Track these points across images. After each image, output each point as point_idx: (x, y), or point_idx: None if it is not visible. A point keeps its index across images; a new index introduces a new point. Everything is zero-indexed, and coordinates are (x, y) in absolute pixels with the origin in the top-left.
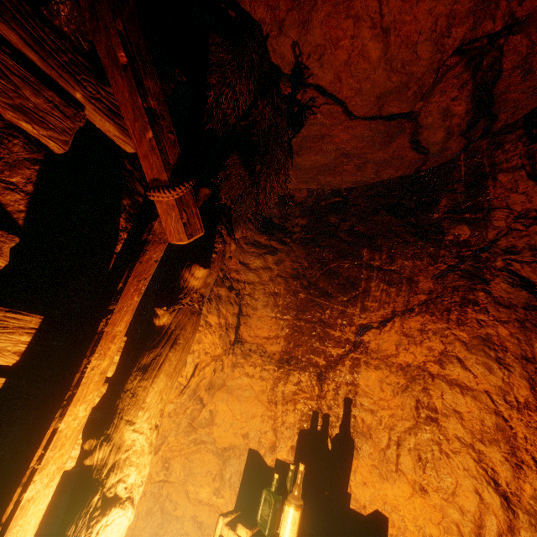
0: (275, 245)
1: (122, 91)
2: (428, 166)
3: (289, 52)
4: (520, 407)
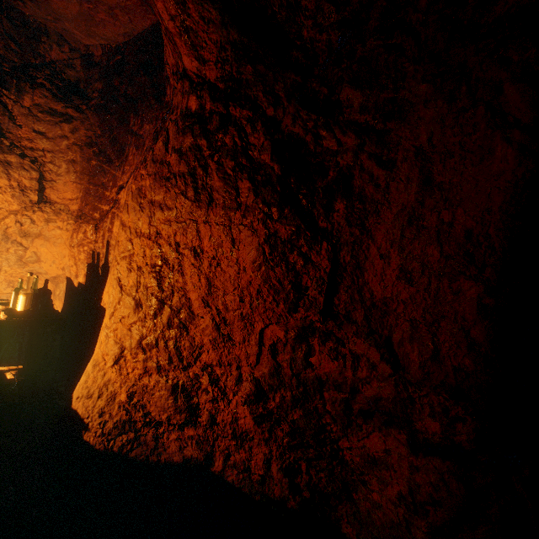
0: (72, 113)
1: None
2: None
3: None
4: (141, 236)
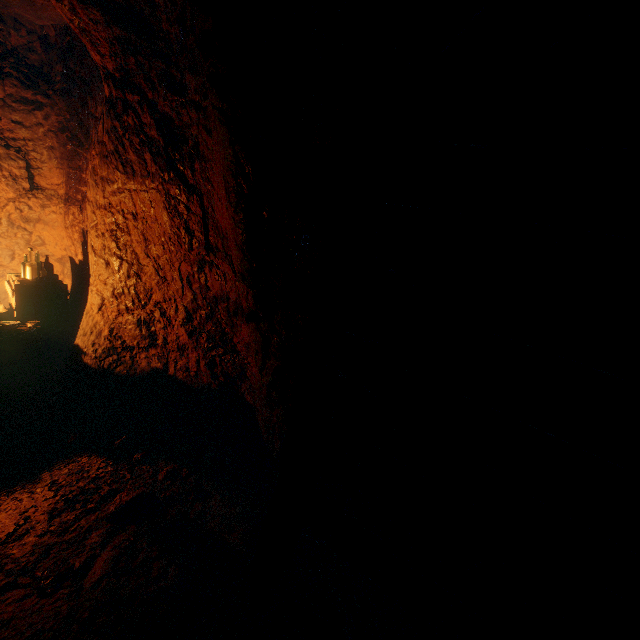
0: (41, 100)
1: None
2: None
3: None
4: (100, 208)
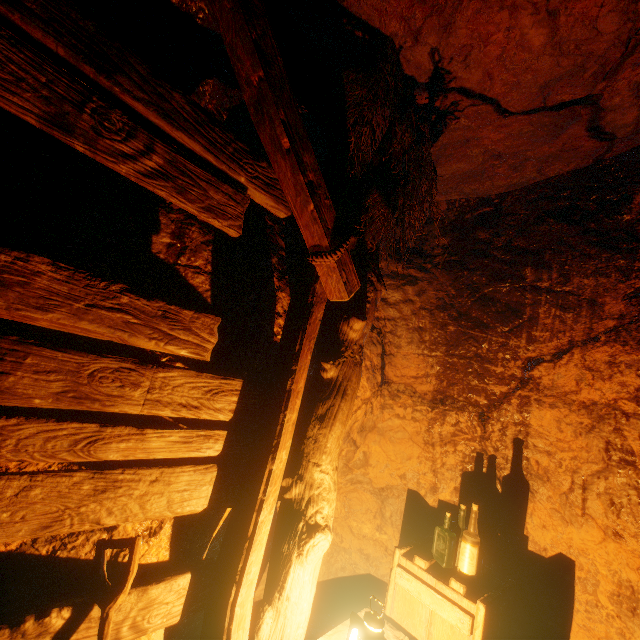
0: (414, 273)
1: (283, 172)
2: (614, 153)
3: (426, 60)
4: None
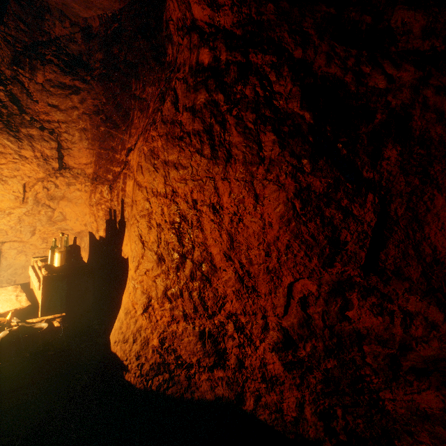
0: (78, 85)
1: None
2: None
3: None
4: (158, 195)
